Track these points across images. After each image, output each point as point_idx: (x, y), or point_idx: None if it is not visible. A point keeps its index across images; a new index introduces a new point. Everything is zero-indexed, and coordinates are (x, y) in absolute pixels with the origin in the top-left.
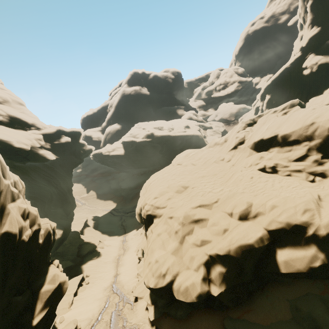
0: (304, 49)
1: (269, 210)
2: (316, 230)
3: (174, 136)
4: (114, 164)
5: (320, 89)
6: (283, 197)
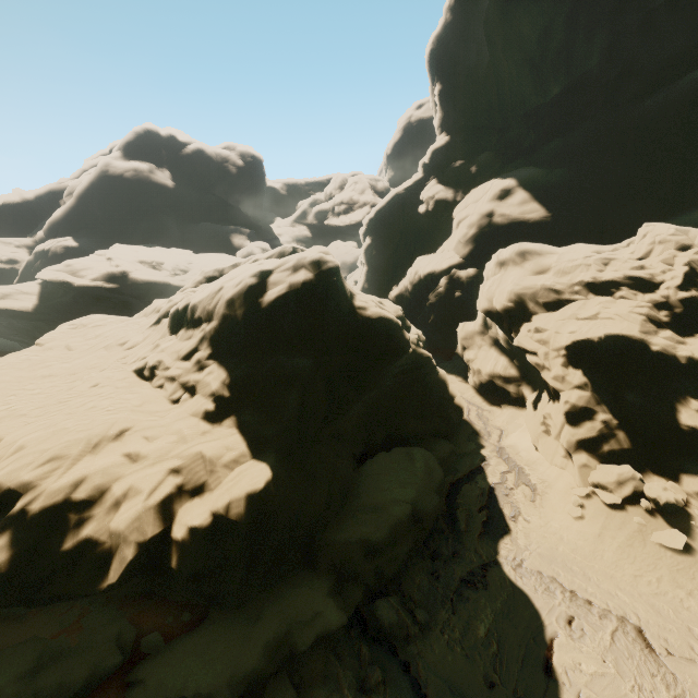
0: (428, 168)
1: (8, 456)
2: (33, 500)
3: (179, 287)
4: (14, 333)
5: (437, 244)
6: (58, 429)
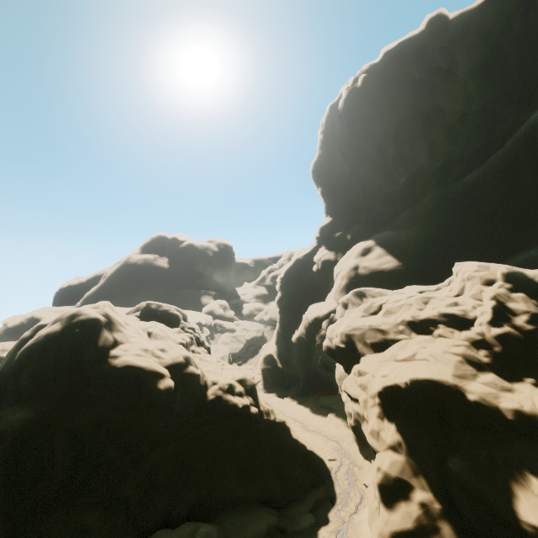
0: (321, 240)
1: None
2: None
3: None
4: None
5: (328, 294)
6: None
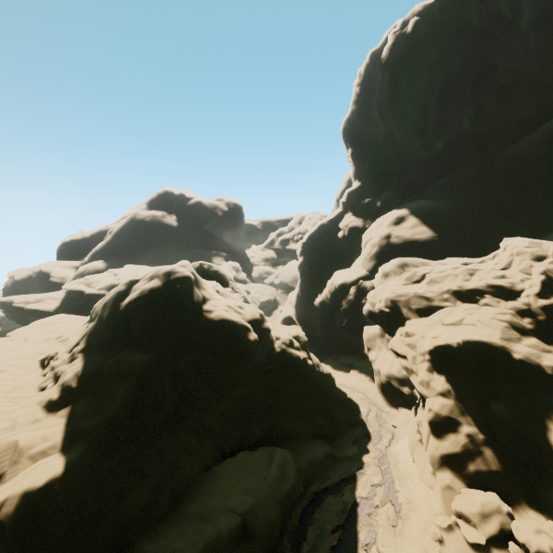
0: (346, 205)
1: None
2: None
3: None
4: None
5: (353, 261)
6: None
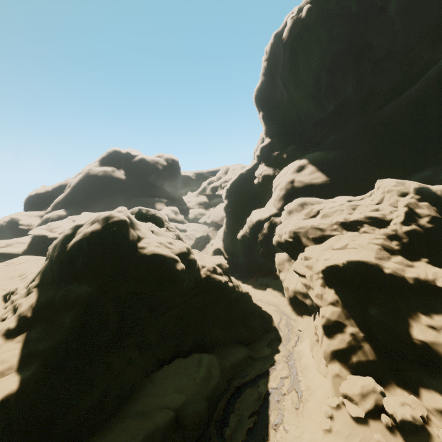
0: (260, 157)
1: None
2: None
3: None
4: None
5: (266, 202)
6: None
